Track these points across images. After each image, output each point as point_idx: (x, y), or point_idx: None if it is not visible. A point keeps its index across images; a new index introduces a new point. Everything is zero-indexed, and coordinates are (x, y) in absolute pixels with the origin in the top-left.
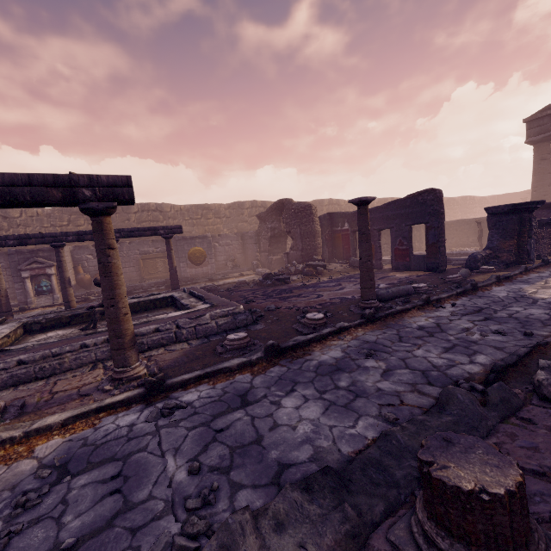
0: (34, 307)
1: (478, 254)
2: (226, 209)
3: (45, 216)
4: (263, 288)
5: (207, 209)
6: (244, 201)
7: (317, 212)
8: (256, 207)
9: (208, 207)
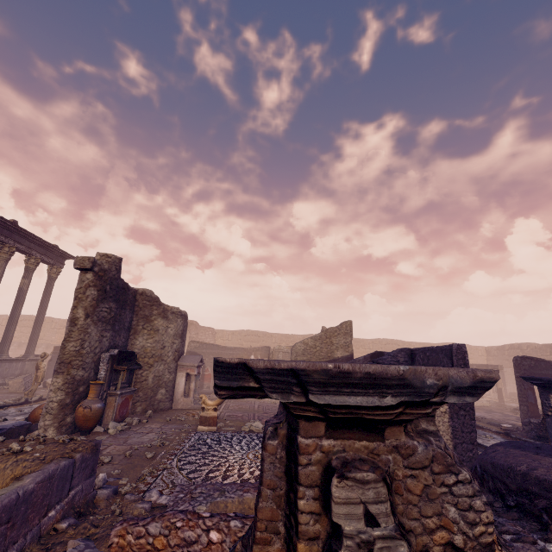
0: (485, 397)
1: (528, 418)
2: None
3: (538, 349)
4: (499, 409)
5: None
6: None
7: None
8: None
9: None
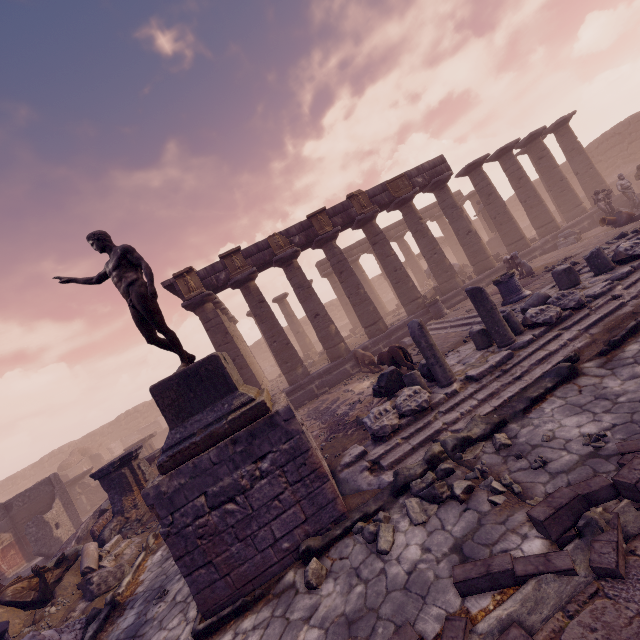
0: None
1: None
2: (109, 427)
3: (0, 487)
4: None
5: (94, 435)
6: (120, 415)
7: (71, 464)
8: (130, 415)
9: (94, 433)
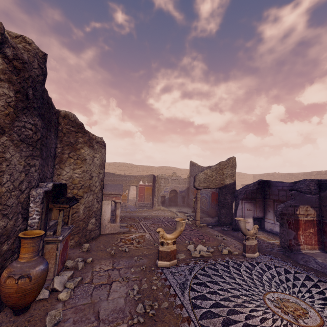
0: None
1: None
2: None
3: (283, 176)
4: None
5: None
6: None
7: None
8: None
9: None
